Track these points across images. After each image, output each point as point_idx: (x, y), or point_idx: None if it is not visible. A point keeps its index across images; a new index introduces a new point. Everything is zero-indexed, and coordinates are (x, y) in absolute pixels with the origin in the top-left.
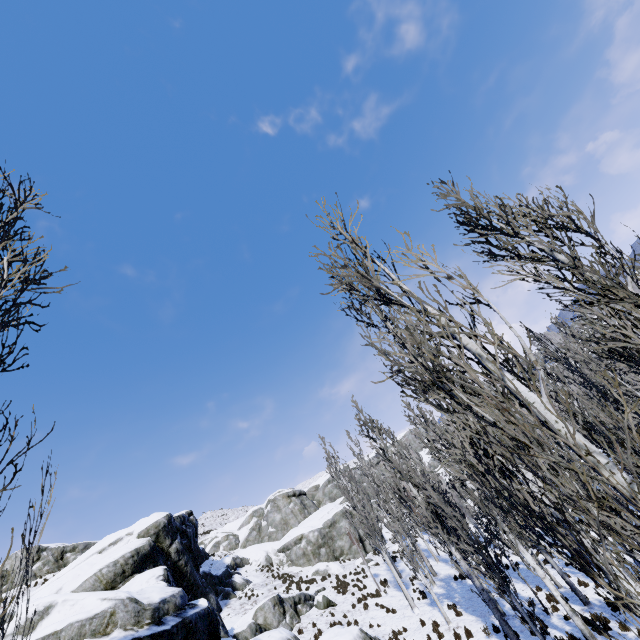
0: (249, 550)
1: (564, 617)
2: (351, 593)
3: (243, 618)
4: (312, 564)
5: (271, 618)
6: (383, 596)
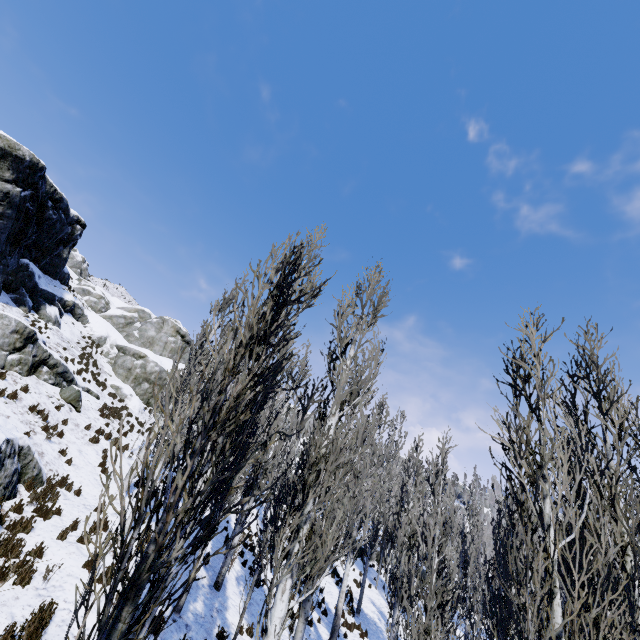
0: (99, 319)
1: None
2: (107, 422)
3: None
4: (125, 383)
5: None
6: (124, 455)
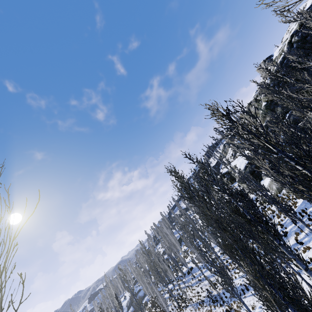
0: None
1: None
2: None
3: None
4: None
5: None
6: None
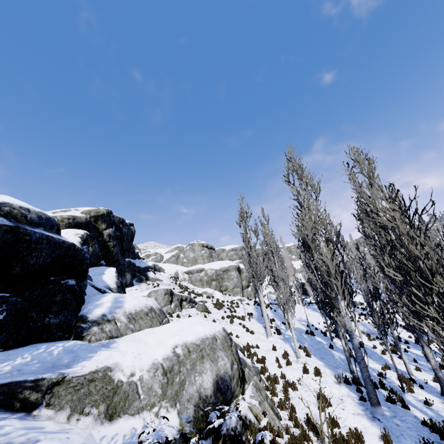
0: (166, 265)
1: (425, 401)
2: (224, 311)
3: (141, 292)
4: (204, 288)
5: (160, 300)
6: (246, 321)
